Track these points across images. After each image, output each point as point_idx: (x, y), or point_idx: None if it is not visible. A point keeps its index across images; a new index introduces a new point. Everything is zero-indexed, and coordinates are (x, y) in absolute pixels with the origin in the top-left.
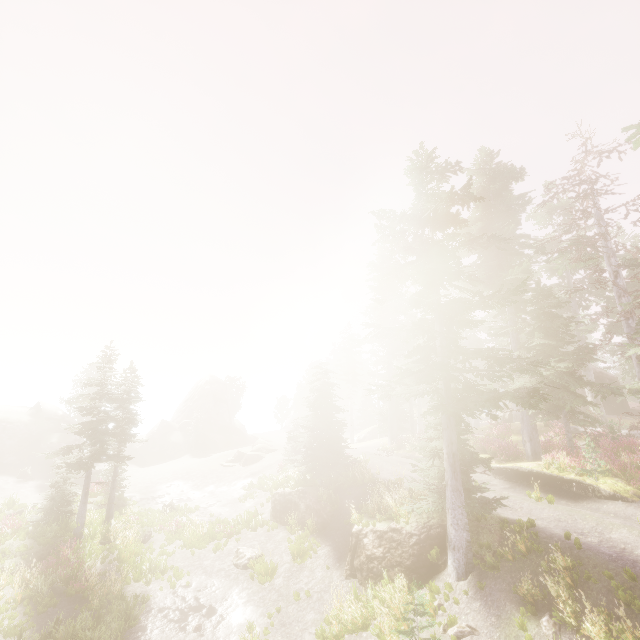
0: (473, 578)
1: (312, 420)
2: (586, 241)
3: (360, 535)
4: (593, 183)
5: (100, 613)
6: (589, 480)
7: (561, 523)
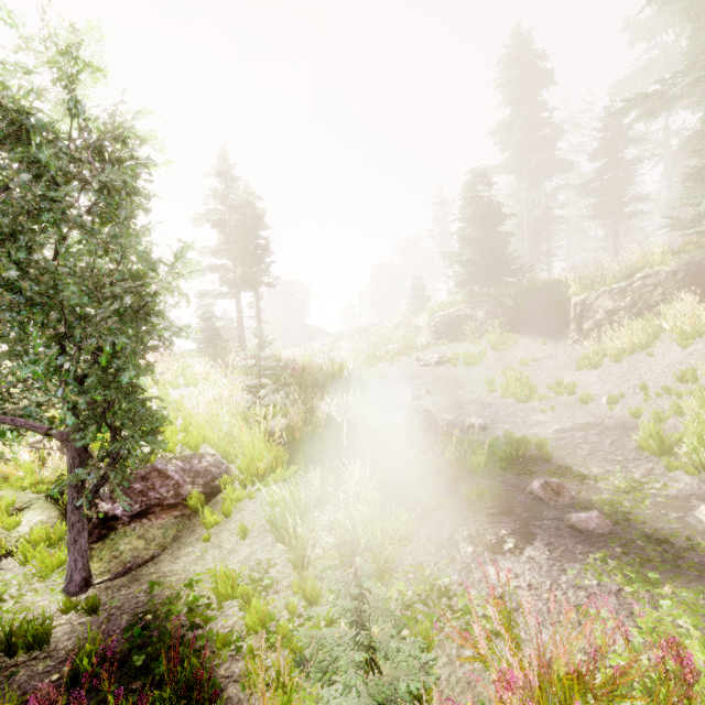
0: None
1: (474, 231)
2: None
3: (588, 300)
4: None
5: (334, 375)
6: None
7: None
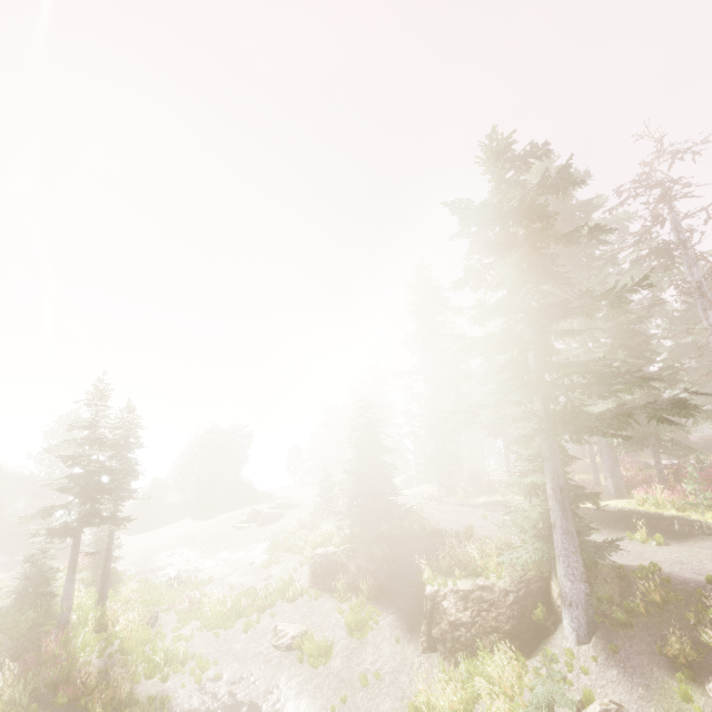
0: (599, 640)
1: (357, 463)
2: (668, 248)
3: (437, 597)
4: (675, 182)
5: None
6: (695, 515)
7: (686, 566)
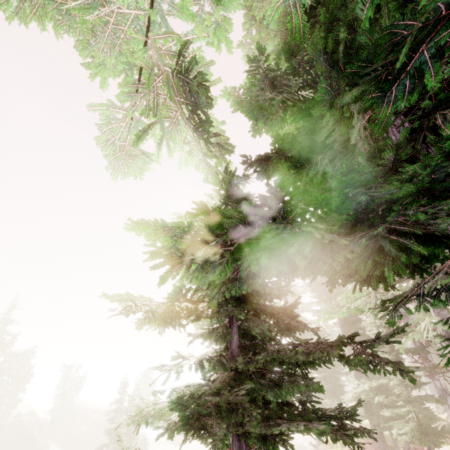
0: None
1: None
2: None
3: None
4: None
5: None
6: None
7: None
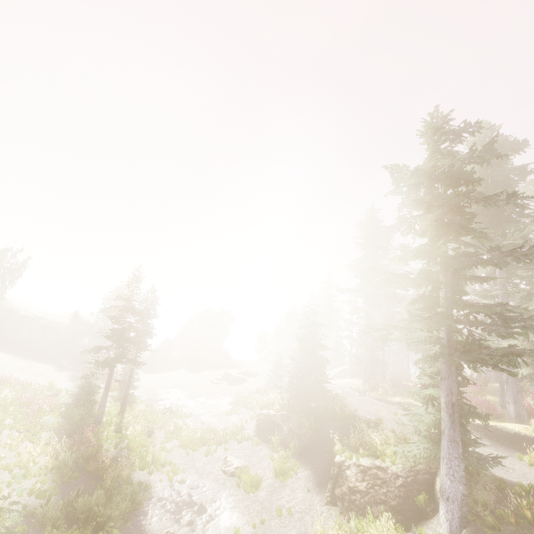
0: (468, 533)
1: (299, 353)
2: None
3: (342, 466)
4: None
5: (112, 493)
6: None
7: None
